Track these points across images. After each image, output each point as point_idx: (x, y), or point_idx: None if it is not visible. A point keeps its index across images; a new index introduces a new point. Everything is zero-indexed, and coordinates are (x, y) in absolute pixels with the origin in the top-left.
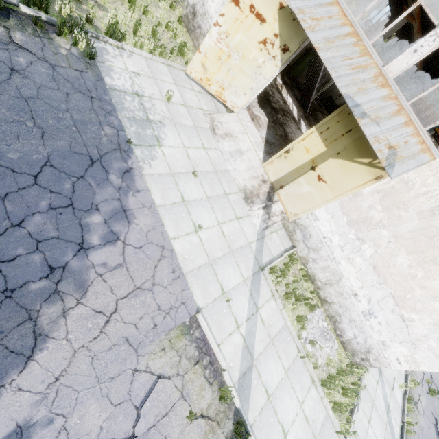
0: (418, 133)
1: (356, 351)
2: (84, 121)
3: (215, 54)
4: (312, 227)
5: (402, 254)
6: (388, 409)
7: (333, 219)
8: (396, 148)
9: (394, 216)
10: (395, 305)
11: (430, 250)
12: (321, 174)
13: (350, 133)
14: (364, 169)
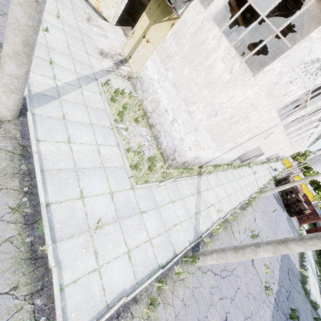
0: None
1: (169, 155)
2: None
3: None
4: (145, 75)
5: (186, 67)
6: (198, 212)
7: (154, 64)
8: None
9: (180, 45)
10: (185, 106)
11: (197, 56)
12: (148, 38)
13: (159, 6)
14: (166, 24)
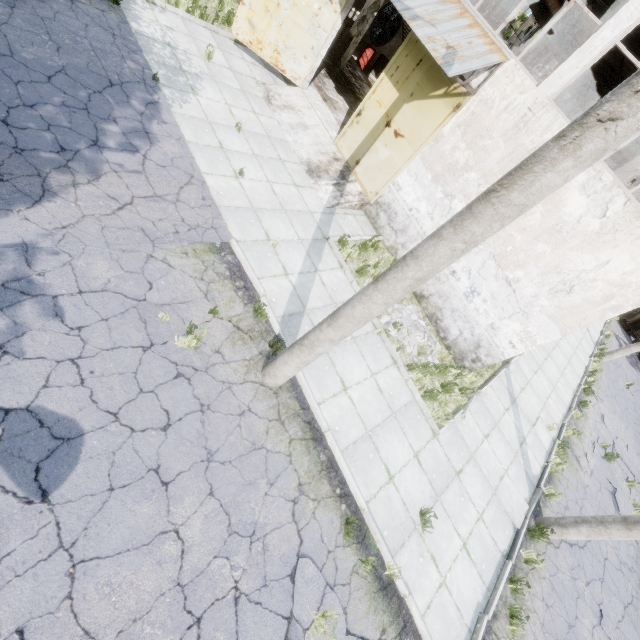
0: (485, 35)
1: (464, 352)
2: (104, 51)
3: (262, 5)
4: (396, 201)
5: None
6: (523, 441)
7: (417, 182)
8: (457, 48)
9: (479, 150)
10: (497, 268)
11: None
12: (397, 128)
13: (421, 64)
14: (441, 104)
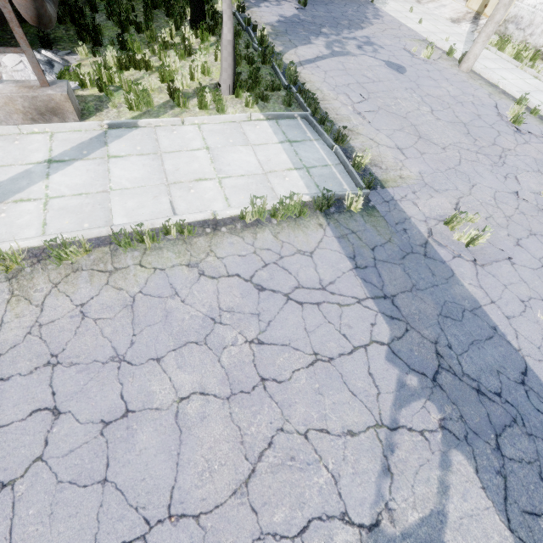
0: None
1: None
2: None
3: None
4: (521, 10)
5: None
6: None
7: None
8: None
9: None
10: None
11: None
12: None
13: None
14: None
